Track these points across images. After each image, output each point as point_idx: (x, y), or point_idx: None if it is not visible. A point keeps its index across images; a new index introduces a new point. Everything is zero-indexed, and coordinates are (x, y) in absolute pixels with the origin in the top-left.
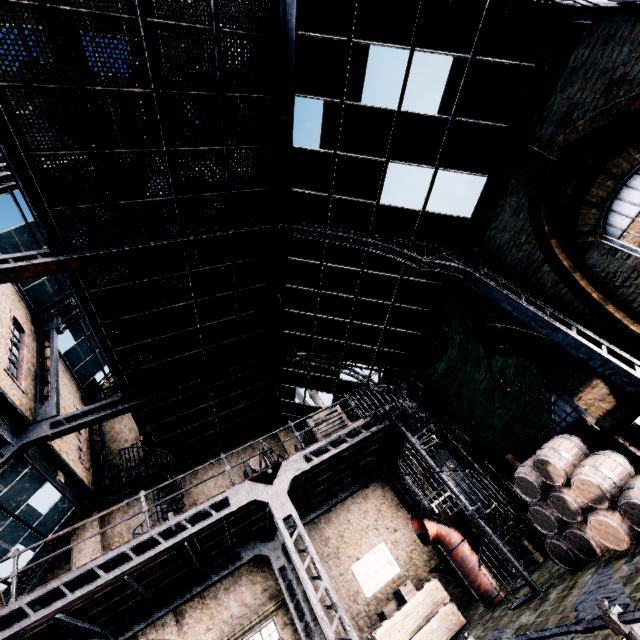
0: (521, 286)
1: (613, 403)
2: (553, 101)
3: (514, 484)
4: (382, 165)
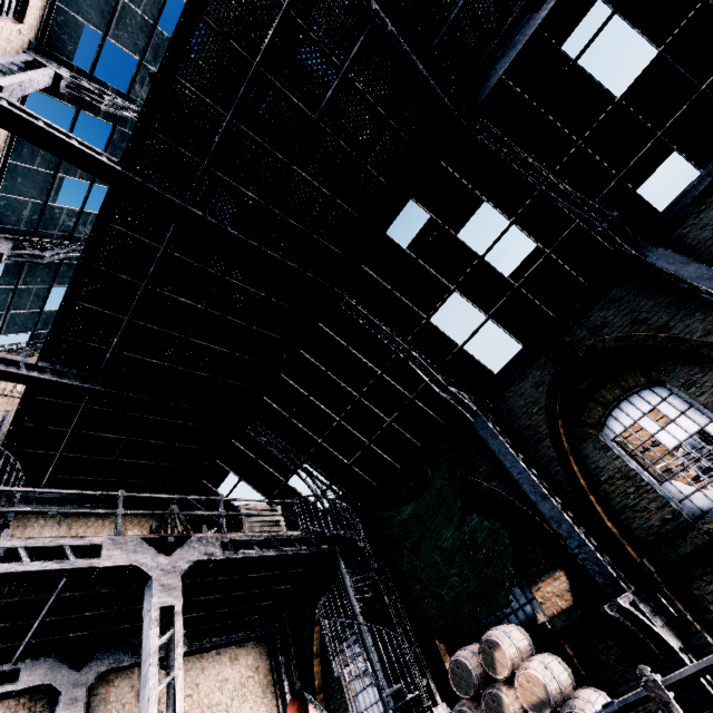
0: (520, 452)
1: (570, 602)
2: (592, 314)
3: (448, 670)
4: (448, 290)
